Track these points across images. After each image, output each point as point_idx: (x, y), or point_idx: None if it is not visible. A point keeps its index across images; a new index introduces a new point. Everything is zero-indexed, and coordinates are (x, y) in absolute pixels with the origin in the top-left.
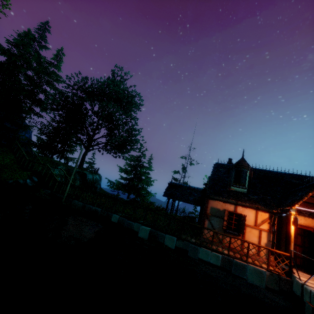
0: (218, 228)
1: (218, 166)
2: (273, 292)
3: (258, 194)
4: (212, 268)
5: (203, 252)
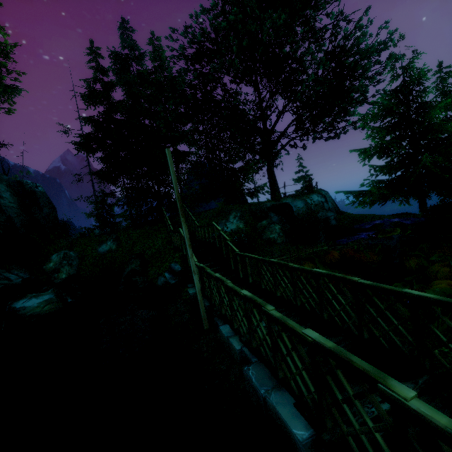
0: None
1: None
2: None
3: None
4: None
5: None
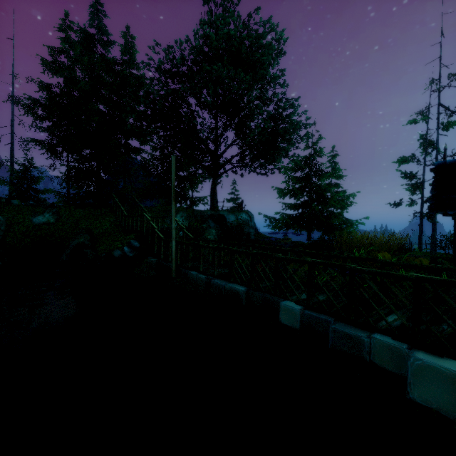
0: None
1: None
2: None
3: None
4: None
5: None
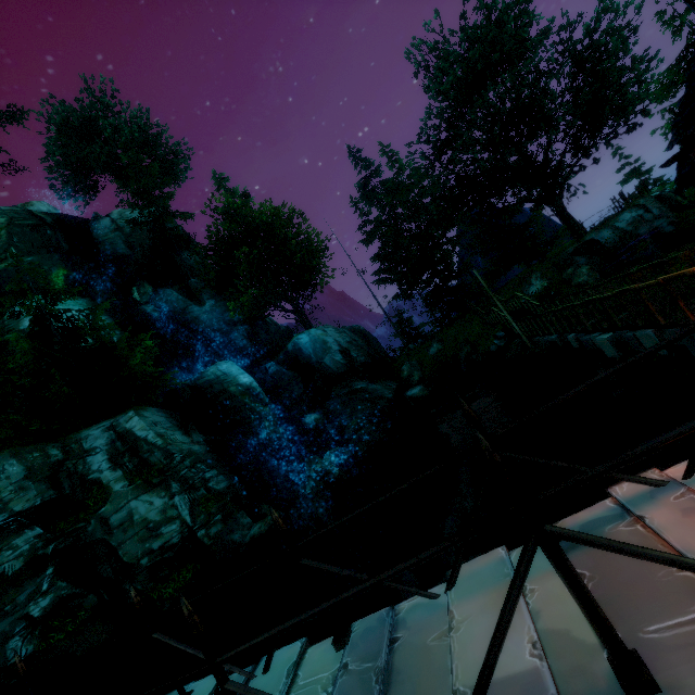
0: None
1: None
2: None
3: None
4: None
5: None
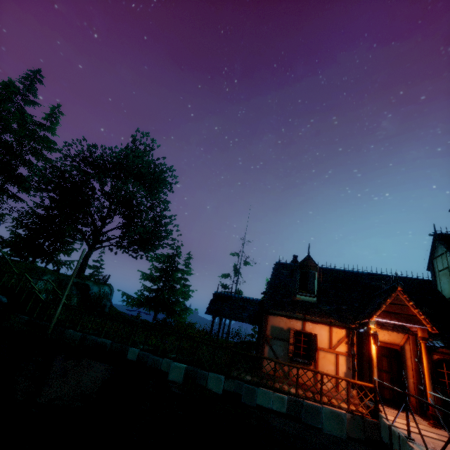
0: (282, 357)
1: (280, 267)
2: (358, 444)
3: (331, 303)
4: (276, 417)
5: (263, 394)
